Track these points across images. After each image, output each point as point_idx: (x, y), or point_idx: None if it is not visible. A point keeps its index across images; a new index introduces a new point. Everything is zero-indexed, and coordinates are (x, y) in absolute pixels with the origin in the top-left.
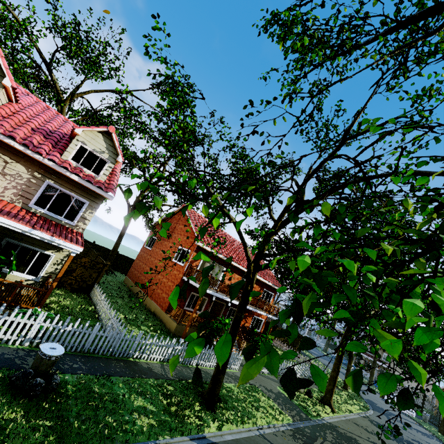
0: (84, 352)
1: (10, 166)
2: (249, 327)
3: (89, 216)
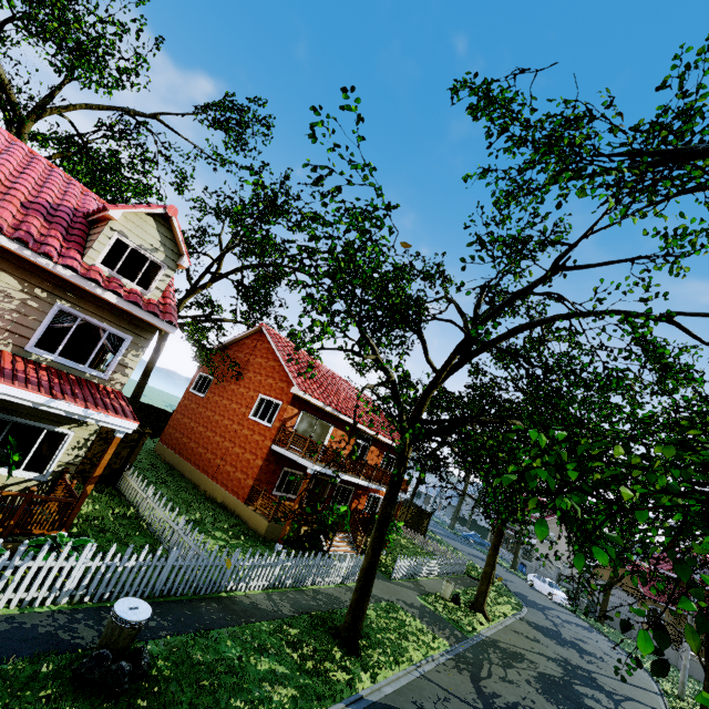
0: (155, 596)
1: None
2: (364, 511)
3: (133, 361)
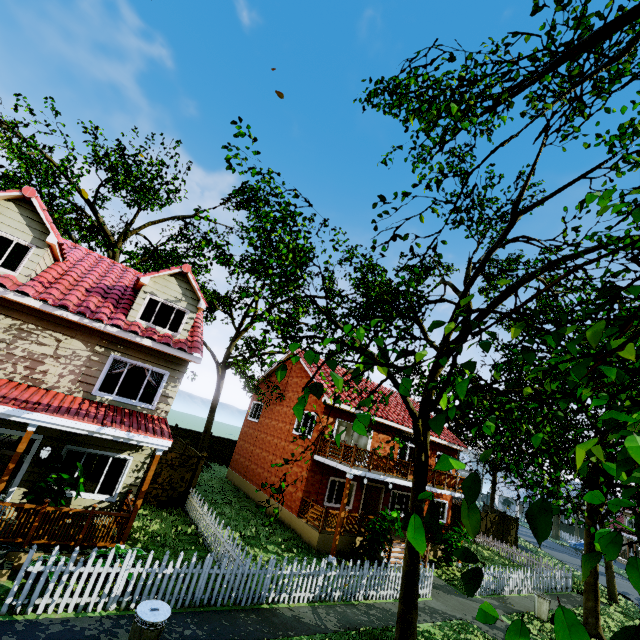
0: (196, 605)
1: (63, 345)
2: None
3: (172, 391)
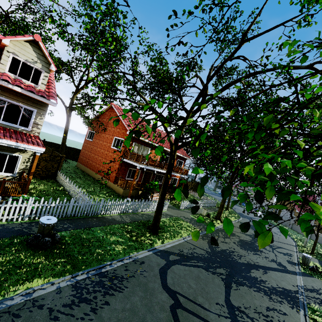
0: (68, 217)
1: None
2: (169, 184)
3: (40, 121)
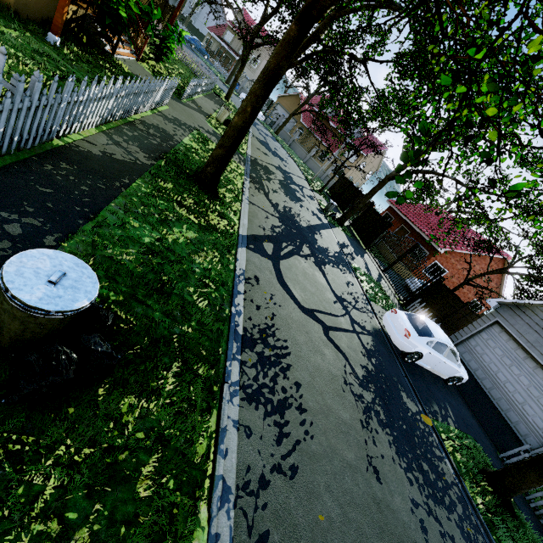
0: None
1: None
2: None
3: None
